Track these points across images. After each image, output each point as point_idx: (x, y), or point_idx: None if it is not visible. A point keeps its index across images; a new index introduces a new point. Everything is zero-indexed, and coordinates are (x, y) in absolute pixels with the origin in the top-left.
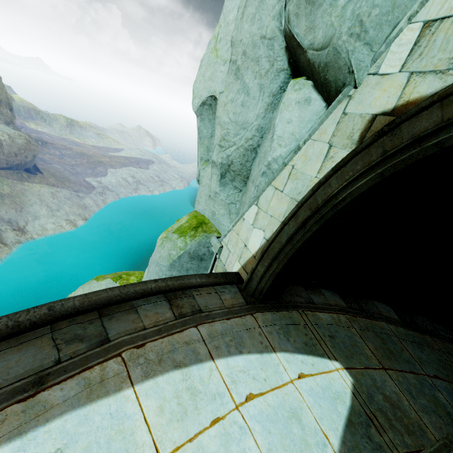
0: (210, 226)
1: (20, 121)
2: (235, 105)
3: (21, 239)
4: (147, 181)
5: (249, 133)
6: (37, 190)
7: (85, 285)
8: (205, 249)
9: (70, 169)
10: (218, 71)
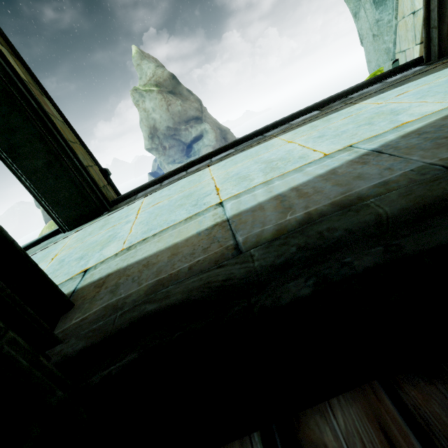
0: None
1: None
2: None
3: None
4: None
5: None
6: None
7: None
8: None
9: None
10: None
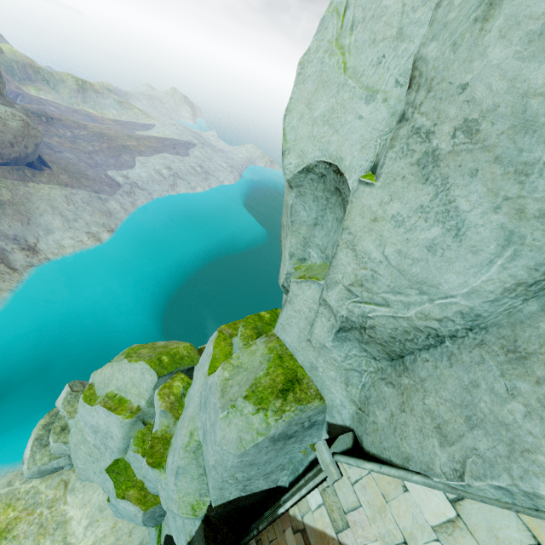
0: (307, 386)
1: (14, 84)
2: (407, 238)
3: (33, 261)
4: (187, 174)
5: (435, 309)
6: (46, 194)
7: (114, 363)
8: (298, 426)
9: (86, 159)
10: (349, 110)
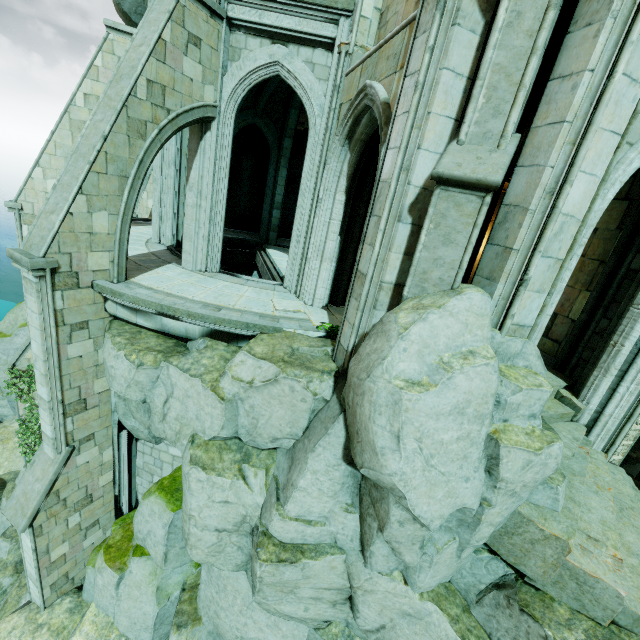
0: None
1: None
2: None
3: None
4: None
5: None
6: None
7: (14, 310)
8: None
9: None
10: None
